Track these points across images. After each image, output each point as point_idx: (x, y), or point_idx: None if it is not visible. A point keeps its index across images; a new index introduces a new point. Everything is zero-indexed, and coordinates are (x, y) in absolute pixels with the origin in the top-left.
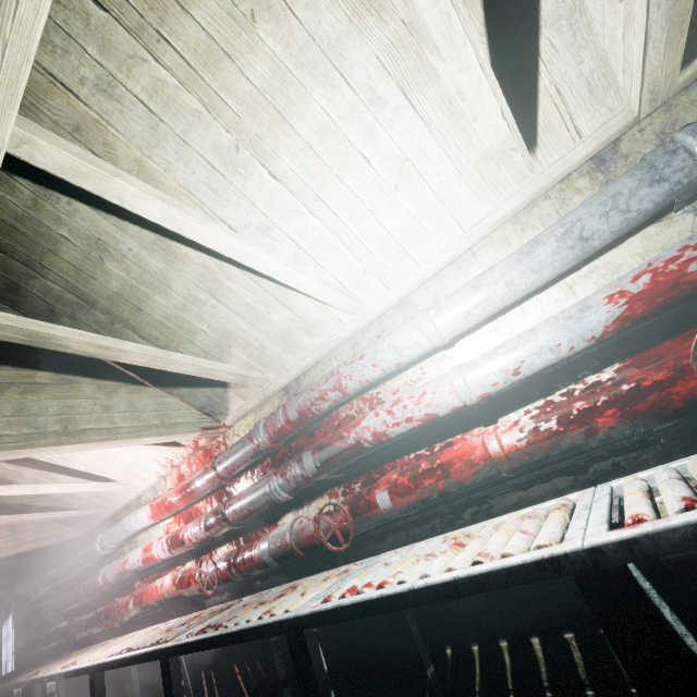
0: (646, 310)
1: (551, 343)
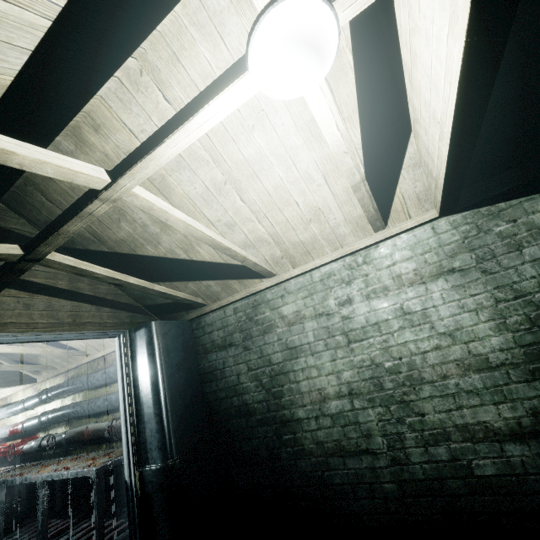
0: (13, 434)
1: (3, 434)
